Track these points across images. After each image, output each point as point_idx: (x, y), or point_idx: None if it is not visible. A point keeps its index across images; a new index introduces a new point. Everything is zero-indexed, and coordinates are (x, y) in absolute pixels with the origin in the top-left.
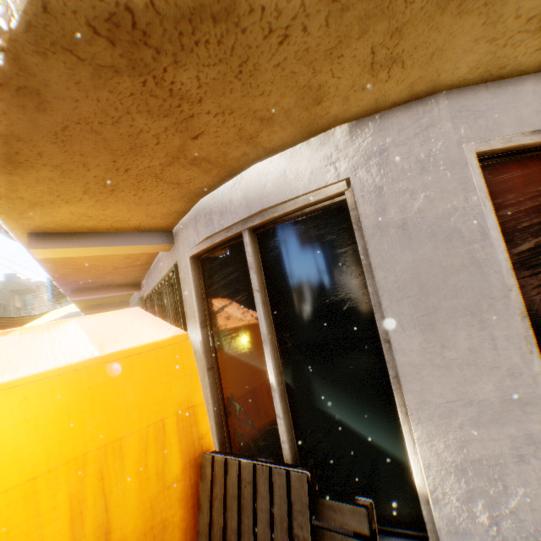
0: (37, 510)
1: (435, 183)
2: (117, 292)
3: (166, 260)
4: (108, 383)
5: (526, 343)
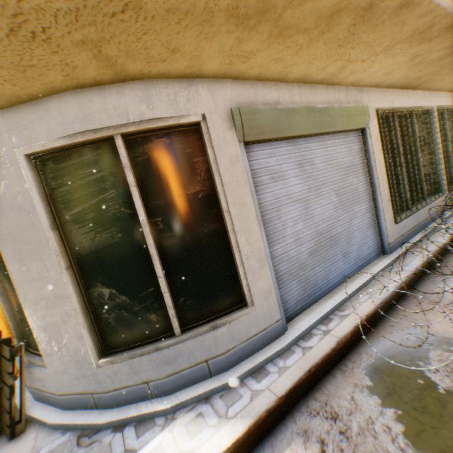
0: None
1: (9, 175)
2: None
3: None
4: None
5: (60, 268)
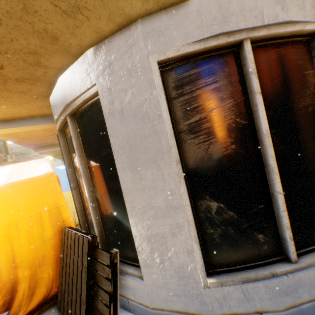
0: None
1: (136, 83)
2: (58, 147)
3: None
4: (7, 197)
5: (178, 177)
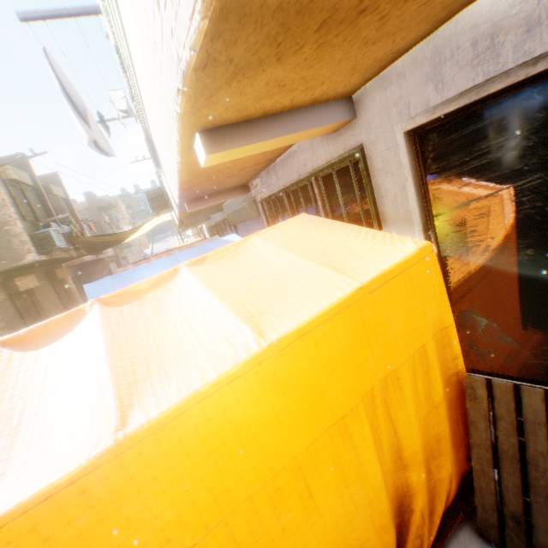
0: (352, 444)
1: None
2: (228, 197)
3: (322, 147)
4: (375, 315)
5: None
